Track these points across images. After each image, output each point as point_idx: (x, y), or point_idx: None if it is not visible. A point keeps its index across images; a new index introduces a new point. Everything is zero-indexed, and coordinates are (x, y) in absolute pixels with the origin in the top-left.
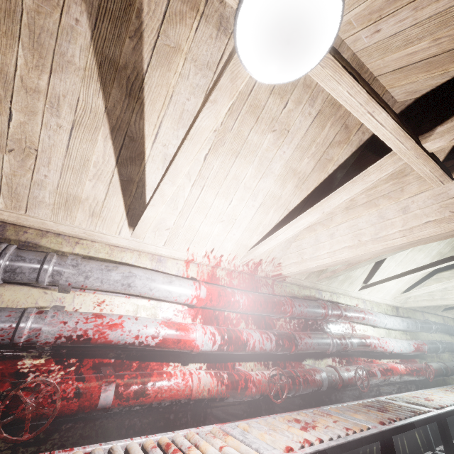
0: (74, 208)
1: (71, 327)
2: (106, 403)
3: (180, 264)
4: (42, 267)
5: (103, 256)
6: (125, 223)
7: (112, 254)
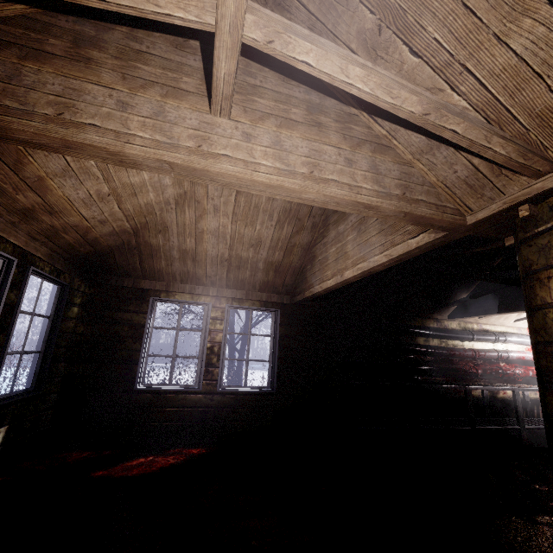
0: (501, 317)
1: (517, 355)
2: (531, 375)
3: (525, 330)
4: (506, 338)
5: (504, 330)
6: (513, 319)
7: (506, 329)
